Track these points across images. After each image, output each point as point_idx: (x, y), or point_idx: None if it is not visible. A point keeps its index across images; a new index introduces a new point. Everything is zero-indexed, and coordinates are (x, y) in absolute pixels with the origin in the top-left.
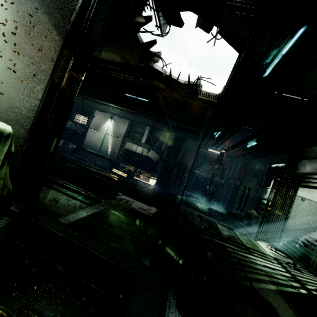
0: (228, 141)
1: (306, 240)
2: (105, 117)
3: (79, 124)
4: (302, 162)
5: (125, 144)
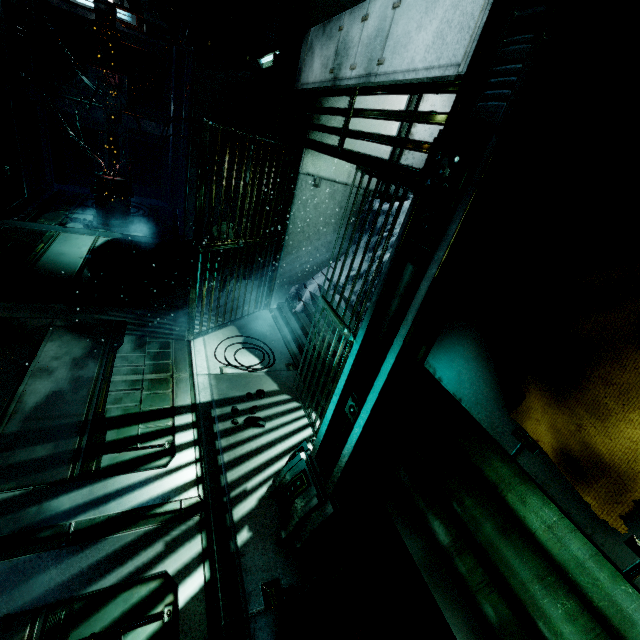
0: None
1: (319, 288)
2: None
3: None
4: (308, 40)
5: None
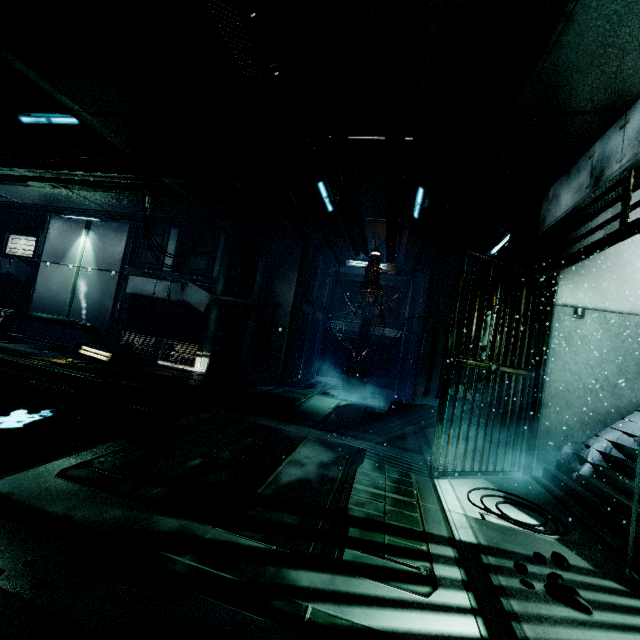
0: (377, 222)
1: (614, 445)
2: (73, 227)
3: (19, 257)
4: (549, 195)
5: (127, 283)
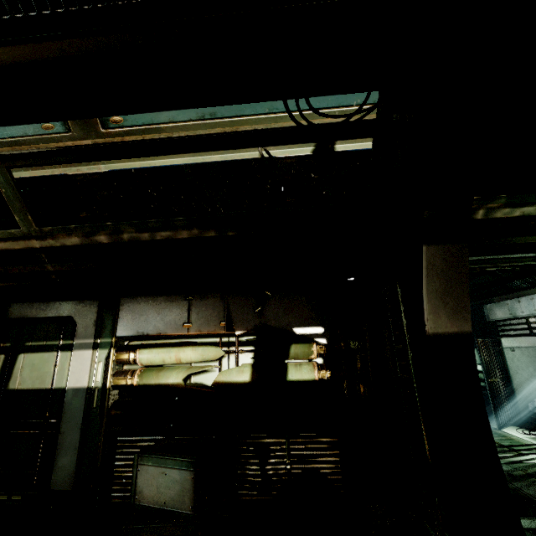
0: None
1: None
2: None
3: None
4: (487, 307)
5: None
